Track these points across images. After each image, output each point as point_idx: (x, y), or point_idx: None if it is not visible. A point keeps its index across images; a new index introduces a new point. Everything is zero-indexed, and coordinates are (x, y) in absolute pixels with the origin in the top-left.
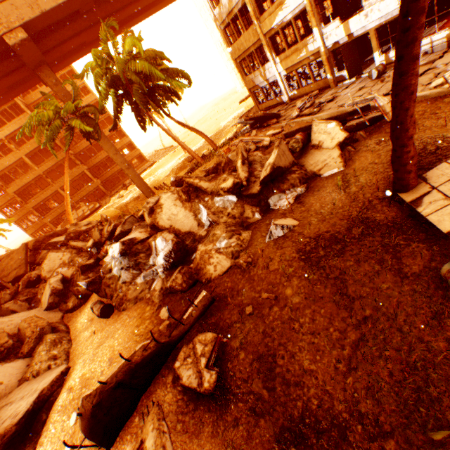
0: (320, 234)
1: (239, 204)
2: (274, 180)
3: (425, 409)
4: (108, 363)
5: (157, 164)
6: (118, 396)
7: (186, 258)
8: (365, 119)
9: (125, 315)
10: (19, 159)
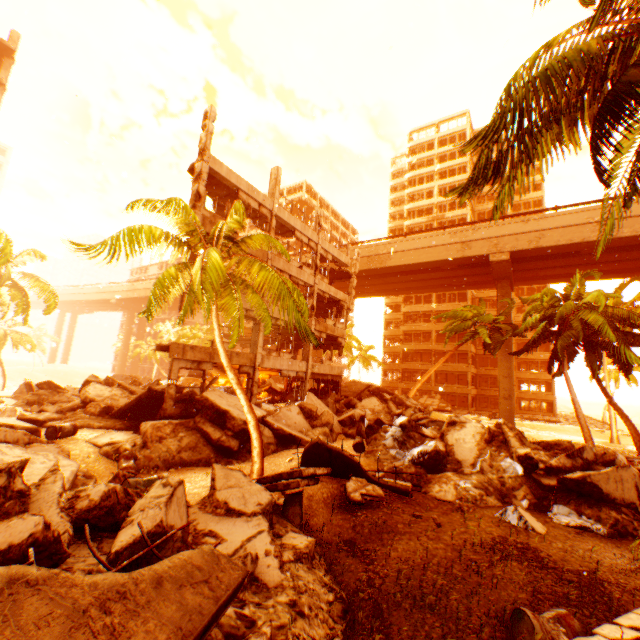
0: (539, 549)
1: (520, 478)
2: (582, 495)
3: (412, 602)
4: None
5: (557, 424)
6: (324, 455)
7: (434, 472)
8: None
9: (363, 458)
10: (428, 330)
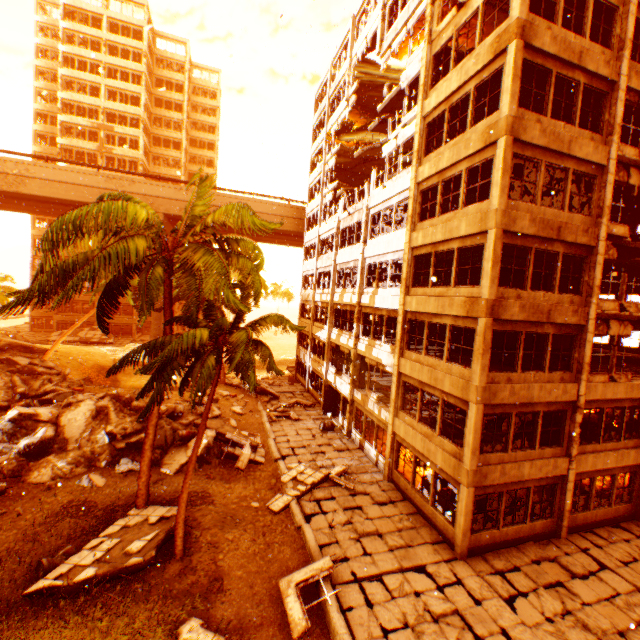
0: (93, 500)
1: (107, 446)
2: (140, 448)
3: None
4: None
5: None
6: None
7: (42, 455)
8: (225, 453)
9: None
10: None
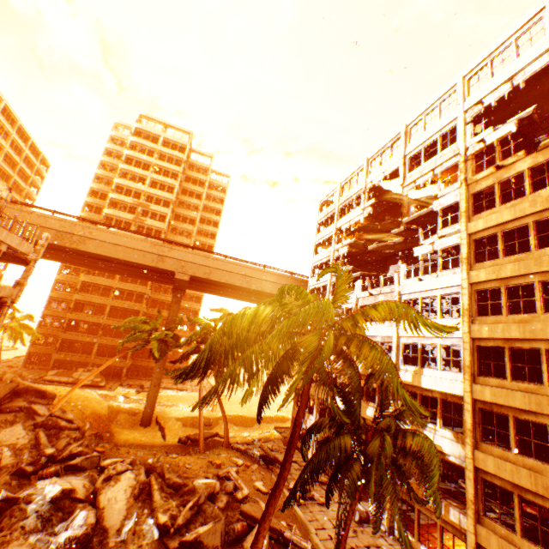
0: None
1: (155, 543)
2: (193, 548)
3: None
4: None
5: (185, 393)
6: None
7: None
8: None
9: None
10: (104, 304)
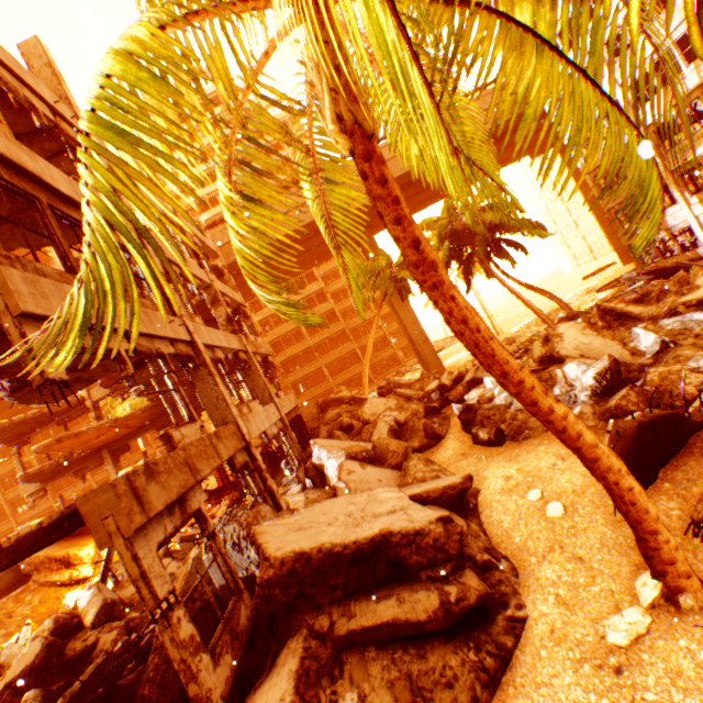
0: None
1: None
2: None
3: None
4: (559, 456)
5: (446, 350)
6: (647, 440)
7: (620, 388)
8: None
9: (532, 440)
10: (296, 328)
